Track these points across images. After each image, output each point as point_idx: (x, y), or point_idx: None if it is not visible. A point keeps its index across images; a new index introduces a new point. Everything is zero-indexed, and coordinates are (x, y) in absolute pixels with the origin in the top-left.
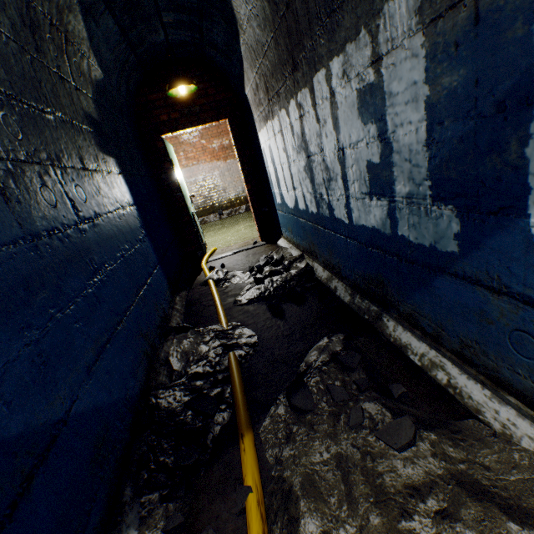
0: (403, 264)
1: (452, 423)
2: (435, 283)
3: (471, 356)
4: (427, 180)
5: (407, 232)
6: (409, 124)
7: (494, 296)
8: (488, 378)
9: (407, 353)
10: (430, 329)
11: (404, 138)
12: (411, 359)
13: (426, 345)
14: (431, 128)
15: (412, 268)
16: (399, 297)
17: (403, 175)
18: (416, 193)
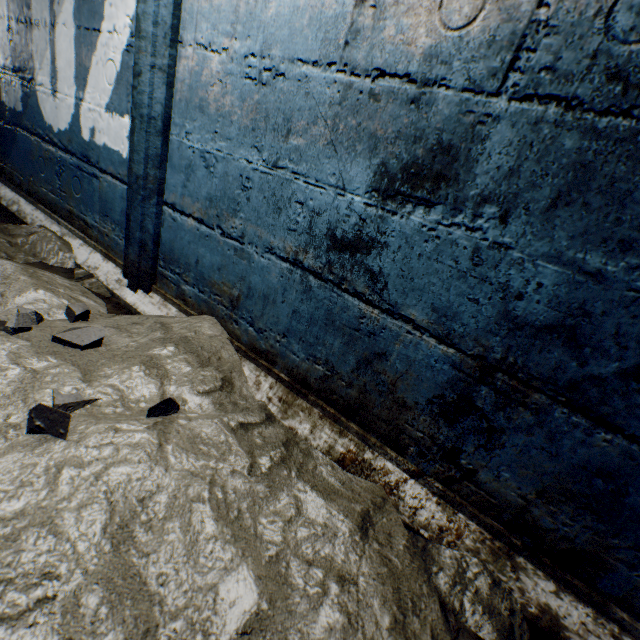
0: (6, 127)
1: (5, 223)
2: (18, 139)
3: (32, 189)
4: (11, 57)
5: (6, 99)
6: (2, 12)
7: (34, 139)
8: (37, 200)
9: (2, 201)
10: (19, 181)
11: (1, 22)
12: (3, 204)
13: (16, 194)
14: (10, 21)
15: (10, 130)
16: (6, 160)
17: (2, 51)
18: (8, 66)
